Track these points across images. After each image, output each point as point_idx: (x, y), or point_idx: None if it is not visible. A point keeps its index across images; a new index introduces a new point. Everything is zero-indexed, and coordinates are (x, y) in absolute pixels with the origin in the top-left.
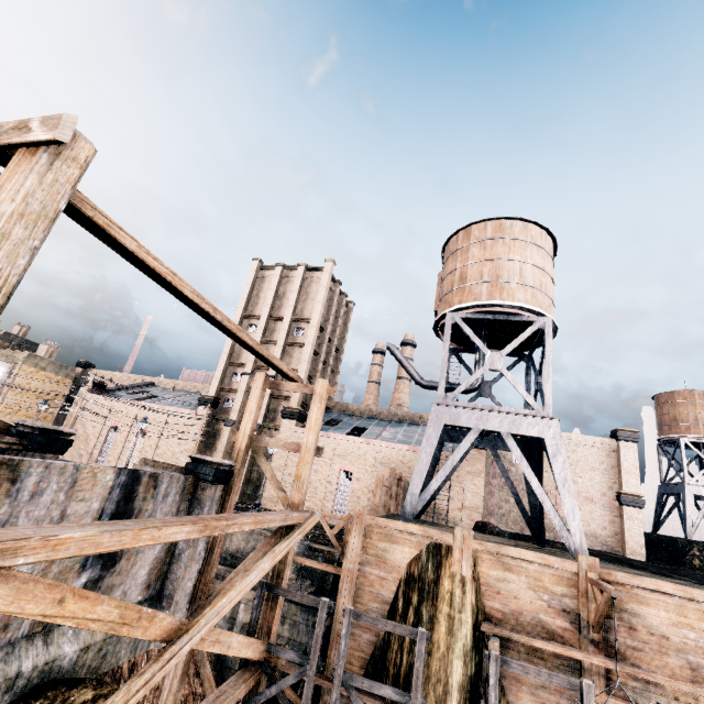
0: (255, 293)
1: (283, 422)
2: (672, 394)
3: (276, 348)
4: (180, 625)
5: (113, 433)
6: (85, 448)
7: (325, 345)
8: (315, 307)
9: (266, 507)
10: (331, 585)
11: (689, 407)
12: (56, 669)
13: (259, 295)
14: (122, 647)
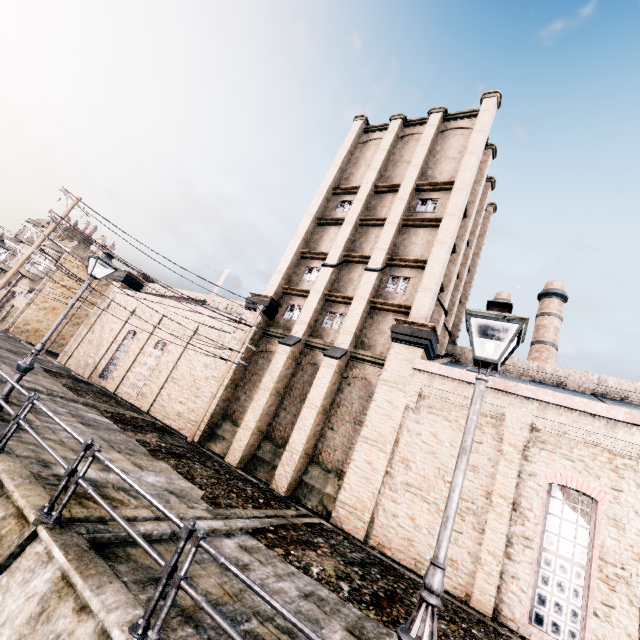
0: (353, 162)
1: (393, 350)
2: None
3: (385, 226)
4: None
5: (130, 341)
6: (94, 355)
7: (464, 241)
8: (463, 161)
9: (344, 527)
10: None
11: None
12: None
13: (358, 164)
14: None
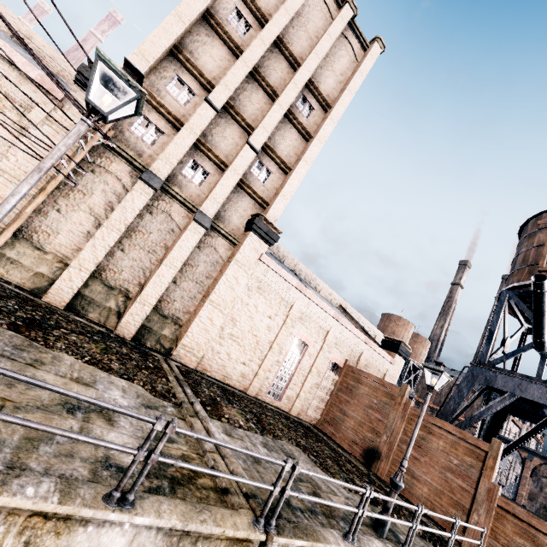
0: None
1: (250, 238)
2: (400, 318)
3: (276, 105)
4: None
5: None
6: None
7: None
8: (344, 94)
9: (183, 362)
10: None
11: (403, 330)
12: None
13: None
14: None
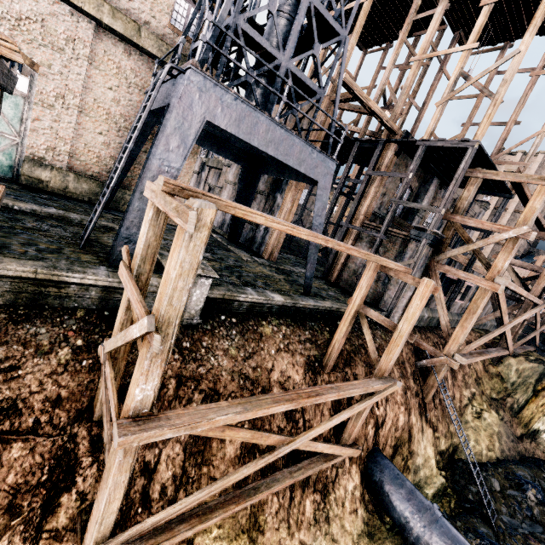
0: None
1: None
2: None
3: (506, 213)
4: (538, 327)
5: None
6: None
7: (544, 212)
8: None
9: None
10: (541, 341)
11: None
12: (487, 326)
13: None
14: (491, 328)
